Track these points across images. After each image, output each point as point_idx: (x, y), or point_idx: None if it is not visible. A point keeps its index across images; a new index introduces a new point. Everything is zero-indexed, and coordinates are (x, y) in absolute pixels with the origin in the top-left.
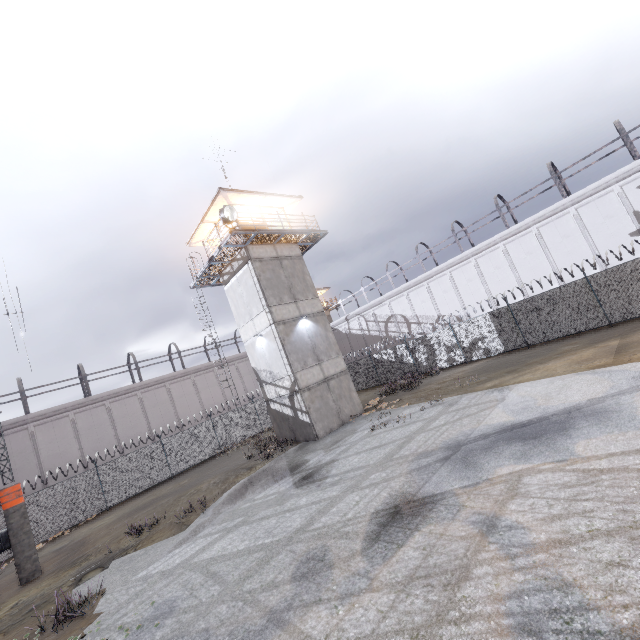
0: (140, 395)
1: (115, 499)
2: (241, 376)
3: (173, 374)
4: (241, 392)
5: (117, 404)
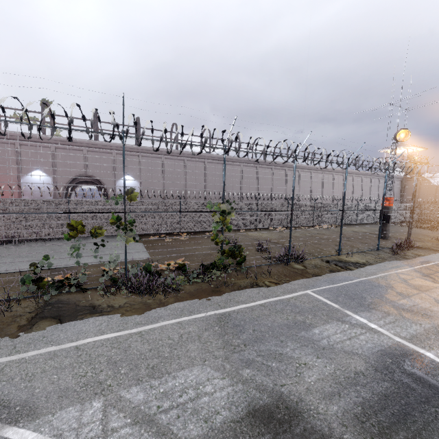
0: (323, 174)
1: (338, 222)
2: (362, 185)
3: (338, 169)
4: (359, 195)
5: (314, 174)
